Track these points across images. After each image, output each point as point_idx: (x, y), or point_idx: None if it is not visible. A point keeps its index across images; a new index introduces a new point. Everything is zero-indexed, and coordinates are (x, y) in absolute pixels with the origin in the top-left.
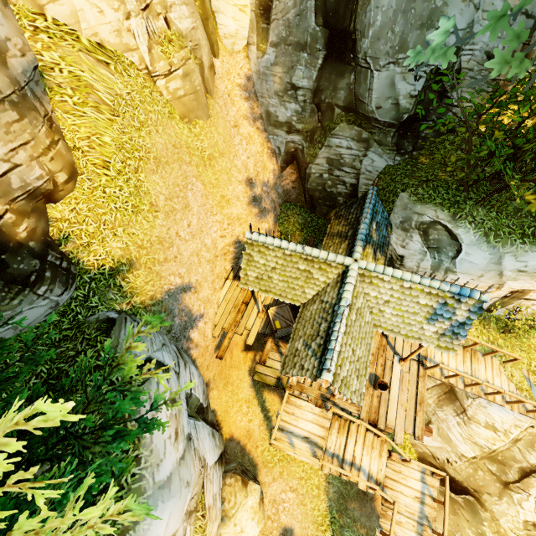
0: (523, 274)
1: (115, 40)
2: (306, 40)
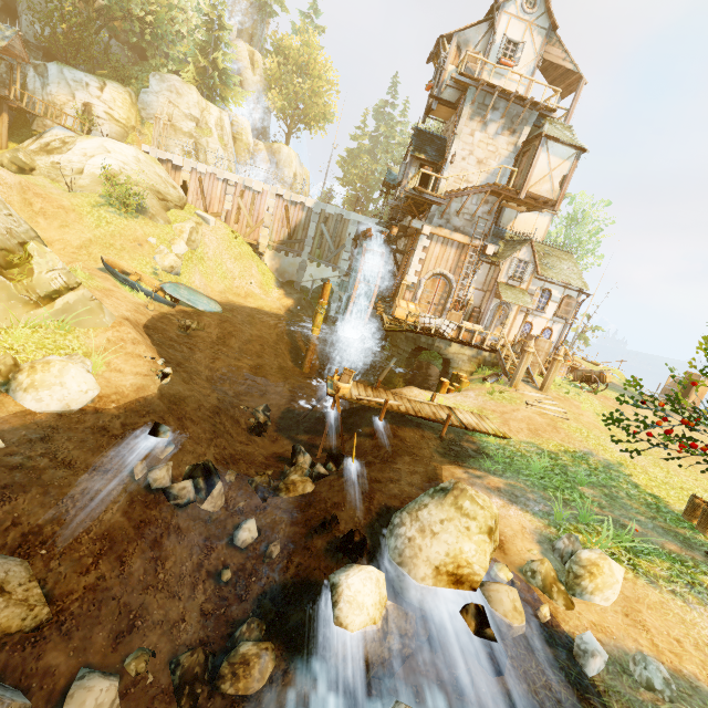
0: (78, 84)
1: None
2: None
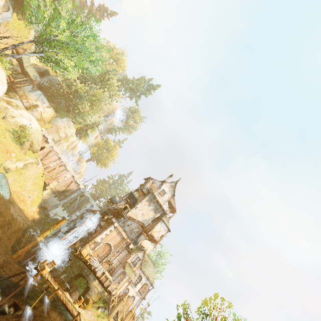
0: (42, 100)
1: (31, 34)
2: (40, 69)
